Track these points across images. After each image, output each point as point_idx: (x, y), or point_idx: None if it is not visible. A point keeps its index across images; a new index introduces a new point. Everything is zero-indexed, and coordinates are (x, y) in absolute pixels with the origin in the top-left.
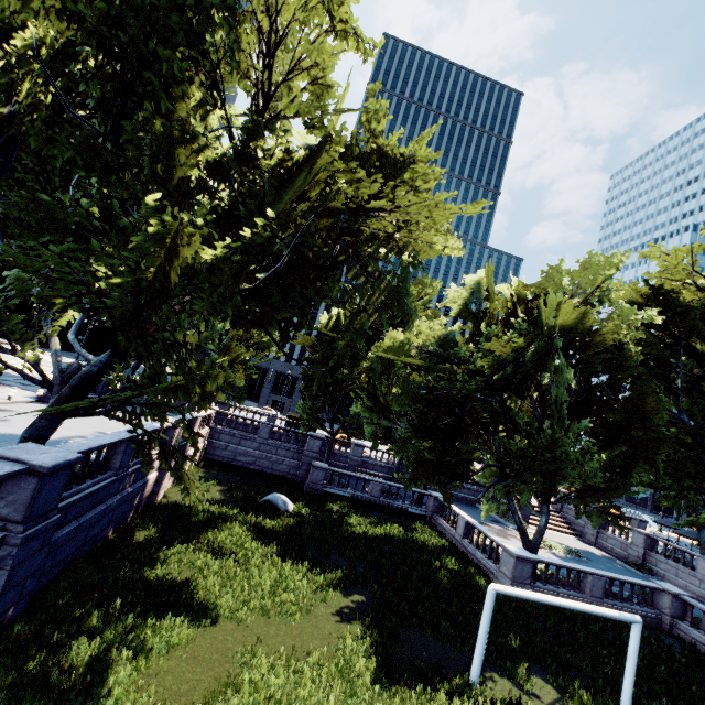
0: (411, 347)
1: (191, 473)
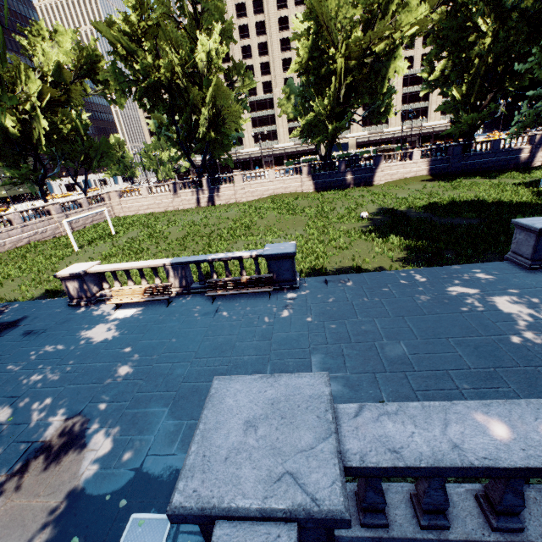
0: None
1: None
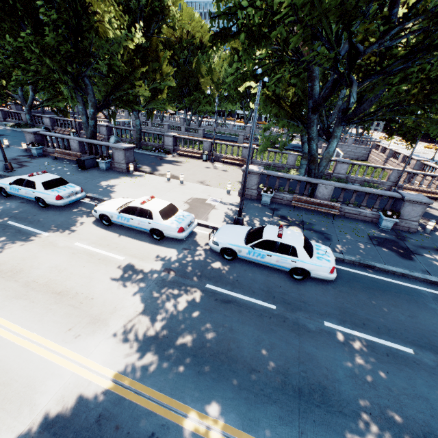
0: None
1: None
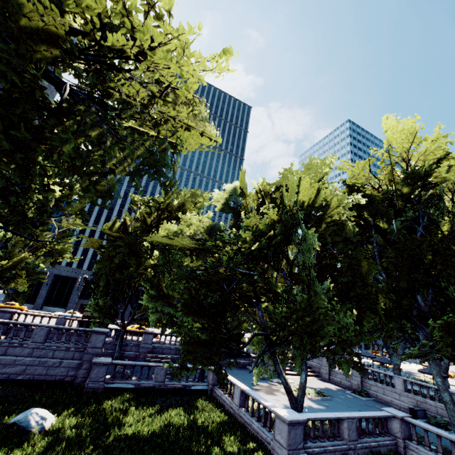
0: (183, 236)
1: None
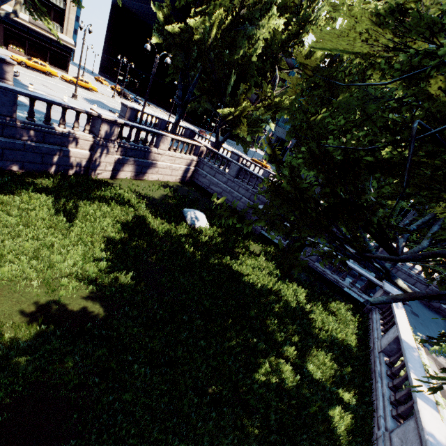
0: None
1: (166, 182)
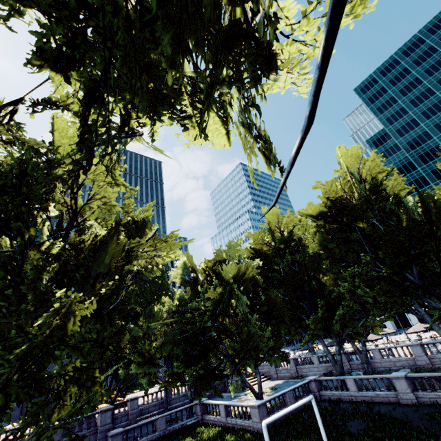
0: (164, 312)
1: None
